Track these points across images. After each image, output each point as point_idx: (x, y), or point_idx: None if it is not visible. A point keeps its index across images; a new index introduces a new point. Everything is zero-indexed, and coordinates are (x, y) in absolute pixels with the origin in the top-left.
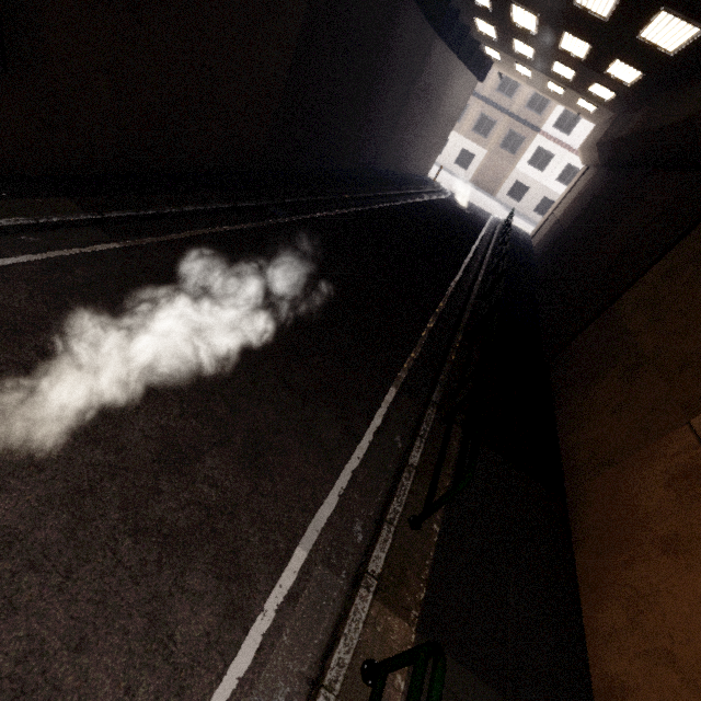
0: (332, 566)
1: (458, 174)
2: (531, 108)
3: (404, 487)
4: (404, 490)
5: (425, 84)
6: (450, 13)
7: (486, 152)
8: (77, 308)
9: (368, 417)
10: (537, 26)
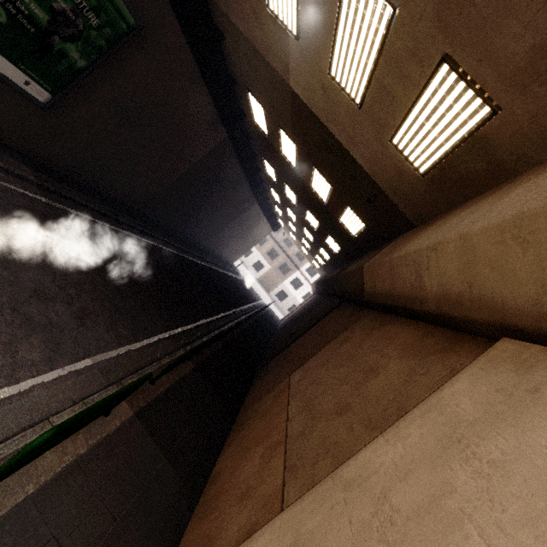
0: (102, 374)
1: (252, 273)
2: (297, 257)
3: (153, 367)
4: (153, 368)
5: (245, 219)
6: (265, 197)
7: (271, 268)
8: (15, 214)
9: (147, 337)
10: (296, 220)
